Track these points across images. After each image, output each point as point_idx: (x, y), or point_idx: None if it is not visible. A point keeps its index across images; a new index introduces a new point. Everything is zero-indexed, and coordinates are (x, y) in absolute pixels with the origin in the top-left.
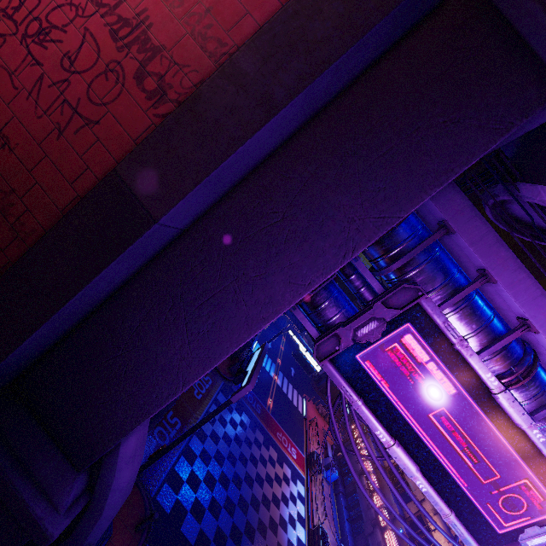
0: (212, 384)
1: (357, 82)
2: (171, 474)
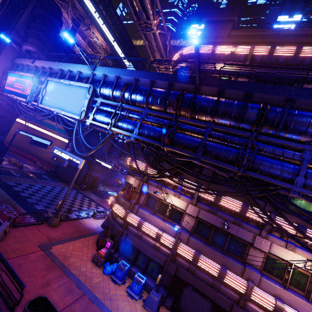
0: (63, 186)
1: None
2: (18, 183)
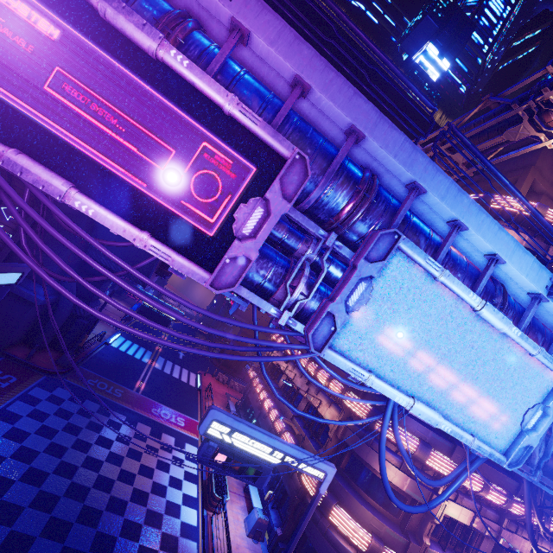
0: (16, 381)
1: None
2: None
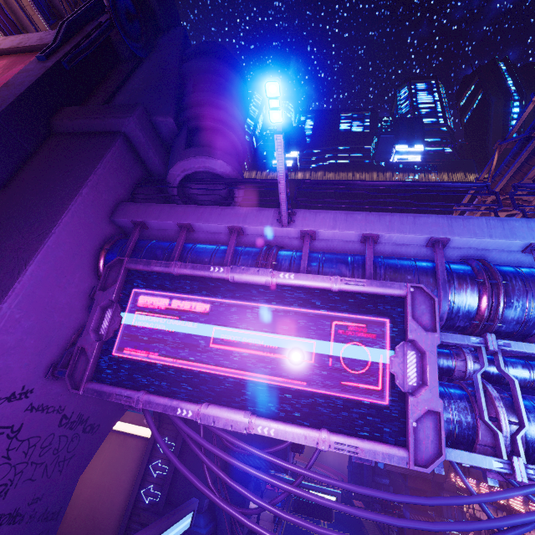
0: None
1: (1, 192)
2: None
